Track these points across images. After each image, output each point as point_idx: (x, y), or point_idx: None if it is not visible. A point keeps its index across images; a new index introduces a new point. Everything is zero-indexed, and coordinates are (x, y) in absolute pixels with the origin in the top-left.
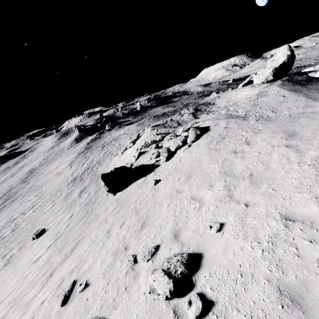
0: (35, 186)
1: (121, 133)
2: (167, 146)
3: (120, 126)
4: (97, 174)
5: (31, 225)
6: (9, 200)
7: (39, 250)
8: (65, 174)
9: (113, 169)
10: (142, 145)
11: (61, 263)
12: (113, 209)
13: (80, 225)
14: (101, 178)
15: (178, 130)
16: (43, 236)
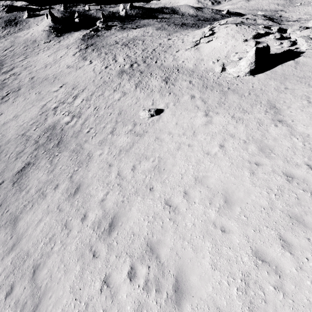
0: (40, 78)
1: (135, 34)
2: (306, 35)
3: (122, 27)
4: (170, 66)
5: (110, 109)
6: (3, 90)
7: (189, 119)
8: (91, 68)
9: (266, 44)
10: (253, 34)
11: (277, 115)
12: (279, 83)
13: (236, 97)
14: (255, 52)
15: (311, 22)
16: (166, 112)
